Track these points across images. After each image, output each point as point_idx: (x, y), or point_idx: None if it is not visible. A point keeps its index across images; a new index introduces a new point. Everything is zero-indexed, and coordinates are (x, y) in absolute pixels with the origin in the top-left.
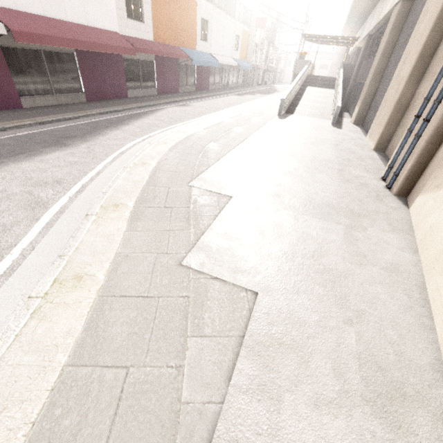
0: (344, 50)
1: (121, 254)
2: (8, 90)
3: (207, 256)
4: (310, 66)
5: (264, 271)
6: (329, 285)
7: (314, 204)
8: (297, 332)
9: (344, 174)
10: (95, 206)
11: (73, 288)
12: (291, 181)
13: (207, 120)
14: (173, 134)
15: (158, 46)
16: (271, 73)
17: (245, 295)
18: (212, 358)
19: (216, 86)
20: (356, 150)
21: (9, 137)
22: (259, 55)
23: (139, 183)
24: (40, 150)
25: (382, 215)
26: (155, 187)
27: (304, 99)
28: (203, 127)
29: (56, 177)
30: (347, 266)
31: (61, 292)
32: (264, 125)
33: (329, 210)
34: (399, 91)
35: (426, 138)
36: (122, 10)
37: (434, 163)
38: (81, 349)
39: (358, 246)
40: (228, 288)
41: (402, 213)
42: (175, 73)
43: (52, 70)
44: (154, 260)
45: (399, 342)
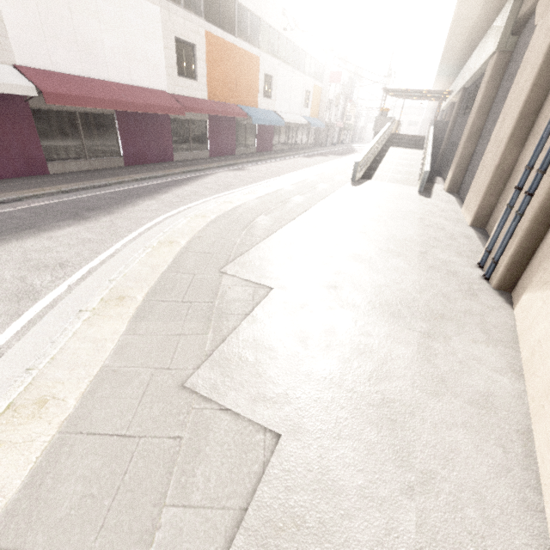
0: (437, 104)
1: (108, 368)
2: (35, 155)
3: (221, 374)
4: (393, 123)
5: (296, 401)
6: (386, 426)
7: (381, 300)
8: (328, 506)
9: (427, 259)
10: (95, 299)
11: (29, 418)
12: (354, 268)
13: (262, 188)
14: (216, 205)
15: (213, 104)
16: (349, 131)
17: (262, 439)
18: (191, 545)
19: (281, 146)
20: (446, 226)
21: (22, 208)
22: (333, 111)
23: (158, 268)
24: (53, 224)
25: (474, 318)
26: (177, 273)
27: (385, 161)
28: (255, 195)
29: (61, 259)
30: (416, 395)
31: (11, 424)
32: (331, 194)
33: (401, 310)
34: (498, 155)
35: (530, 217)
36: (173, 67)
37: (543, 249)
38: (8, 520)
39: (436, 365)
40: (239, 427)
41: (503, 315)
42: (232, 133)
43: (87, 132)
44: (148, 379)
45: (484, 532)
